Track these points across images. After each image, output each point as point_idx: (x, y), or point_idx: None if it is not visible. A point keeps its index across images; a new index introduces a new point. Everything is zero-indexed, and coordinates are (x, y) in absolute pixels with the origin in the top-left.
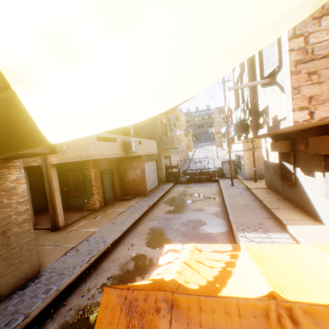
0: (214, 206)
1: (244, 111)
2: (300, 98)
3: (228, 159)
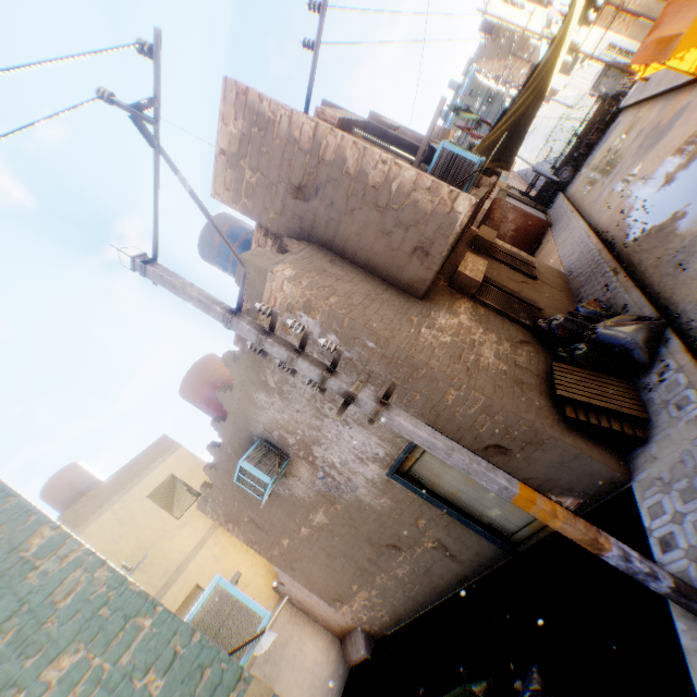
0: (650, 113)
1: None
2: None
3: (595, 76)
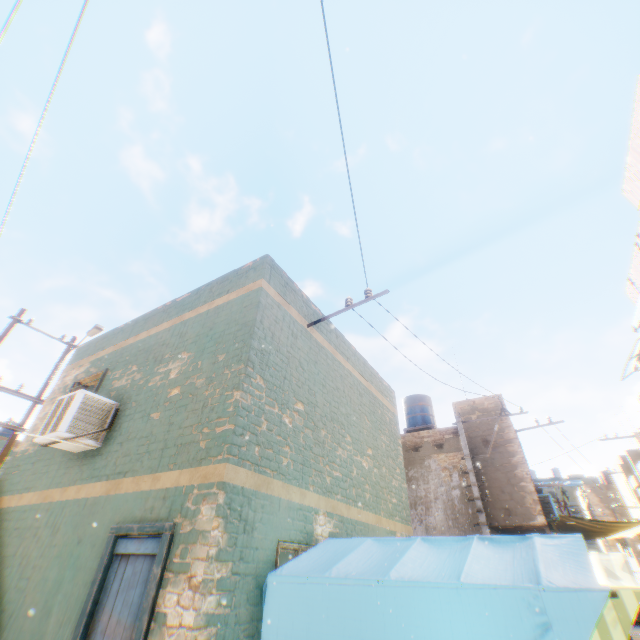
0: None
1: None
2: None
3: None
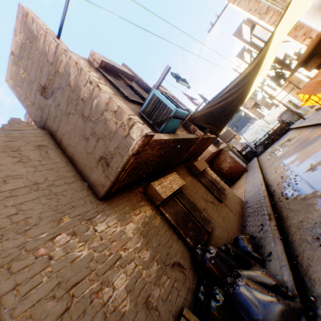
0: (304, 132)
1: (272, 67)
2: (299, 38)
3: (280, 112)
